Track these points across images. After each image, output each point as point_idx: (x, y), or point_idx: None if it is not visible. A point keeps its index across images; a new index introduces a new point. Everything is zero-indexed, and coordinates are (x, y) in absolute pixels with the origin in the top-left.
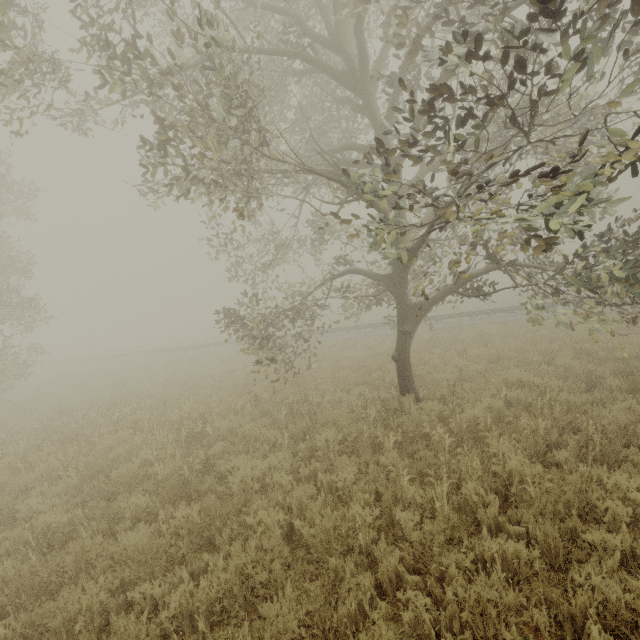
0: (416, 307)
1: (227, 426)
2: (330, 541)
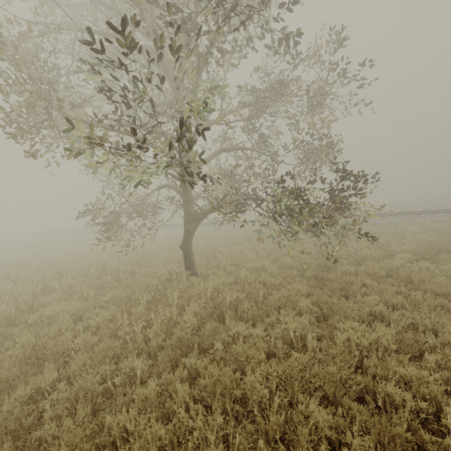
0: (195, 215)
1: (69, 284)
2: (53, 354)
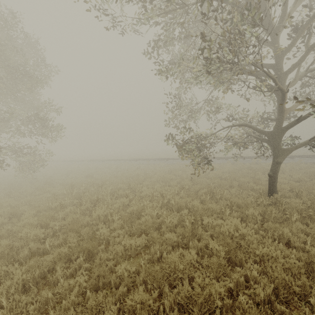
0: (285, 150)
1: (182, 201)
2: (314, 267)
